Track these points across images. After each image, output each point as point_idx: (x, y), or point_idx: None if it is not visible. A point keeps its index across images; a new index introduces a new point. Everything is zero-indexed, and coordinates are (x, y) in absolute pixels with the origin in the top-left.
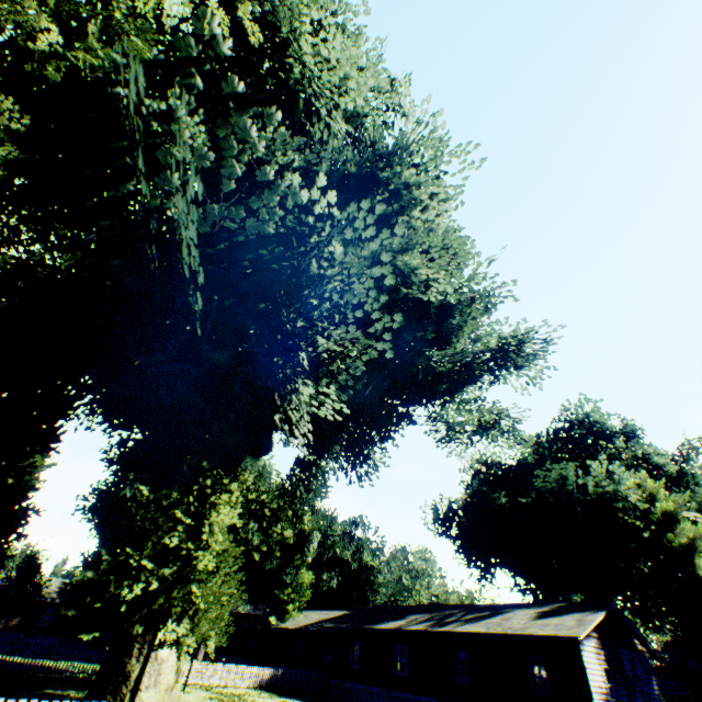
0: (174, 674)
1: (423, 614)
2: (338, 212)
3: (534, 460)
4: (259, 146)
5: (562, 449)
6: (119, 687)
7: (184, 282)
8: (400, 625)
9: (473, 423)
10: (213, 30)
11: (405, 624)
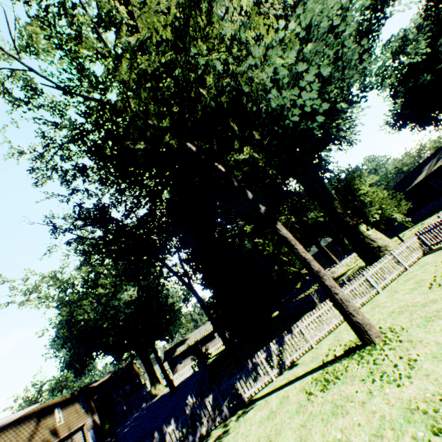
0: (386, 238)
1: (431, 162)
2: (299, 29)
3: (425, 40)
4: (276, 40)
5: (437, 14)
6: (379, 250)
7: (286, 127)
8: (426, 174)
9: (389, 59)
10: (218, 15)
11: (428, 172)
